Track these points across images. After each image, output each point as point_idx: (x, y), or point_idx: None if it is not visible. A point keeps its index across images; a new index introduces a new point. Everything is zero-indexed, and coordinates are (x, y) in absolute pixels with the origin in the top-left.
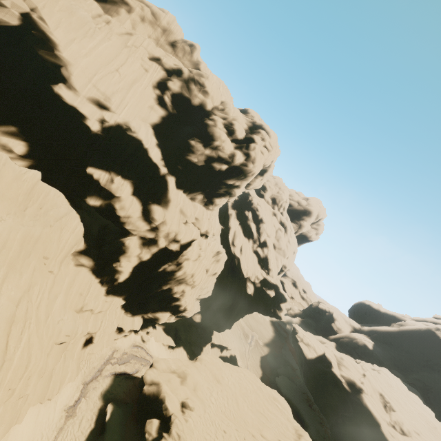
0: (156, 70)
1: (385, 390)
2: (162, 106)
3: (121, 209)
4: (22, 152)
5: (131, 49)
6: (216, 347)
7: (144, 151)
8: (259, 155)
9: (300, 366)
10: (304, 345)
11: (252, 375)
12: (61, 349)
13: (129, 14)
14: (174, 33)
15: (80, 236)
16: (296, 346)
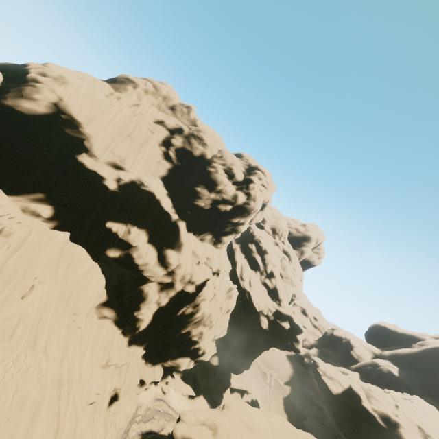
0: (161, 131)
1: (422, 421)
2: (168, 160)
3: (139, 258)
4: (49, 215)
5: (139, 117)
6: (235, 392)
7: (156, 202)
8: (258, 193)
9: (326, 404)
10: (327, 379)
11: (282, 419)
12: (92, 410)
13: (135, 89)
14: (173, 99)
15: (103, 288)
16: (319, 381)
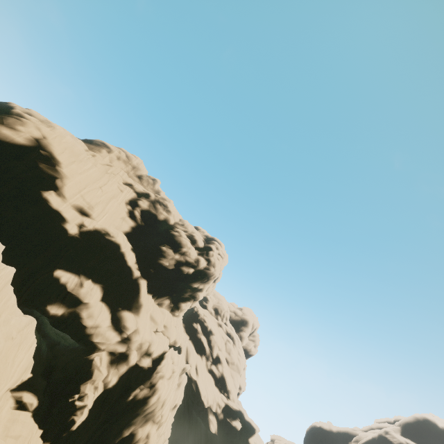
0: (129, 192)
1: None
2: (132, 218)
3: (89, 318)
4: None
5: (110, 175)
6: None
7: (120, 255)
8: (217, 260)
9: None
10: None
11: None
12: None
13: (108, 153)
14: (141, 170)
15: (31, 357)
16: None
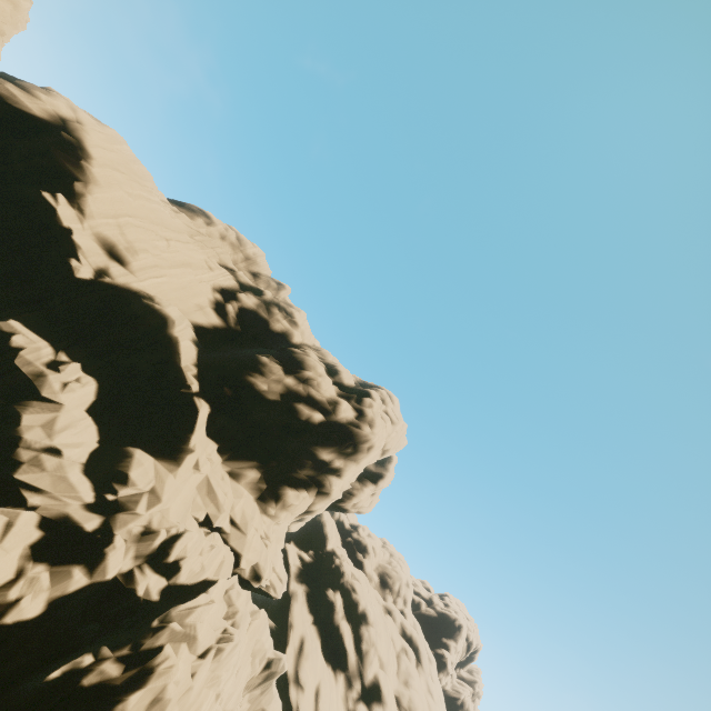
0: (226, 276)
1: None
2: (220, 315)
3: (33, 427)
4: None
5: (197, 242)
6: None
7: (163, 339)
8: (380, 418)
9: None
10: None
11: None
12: None
13: (207, 226)
14: (260, 266)
15: None
16: None
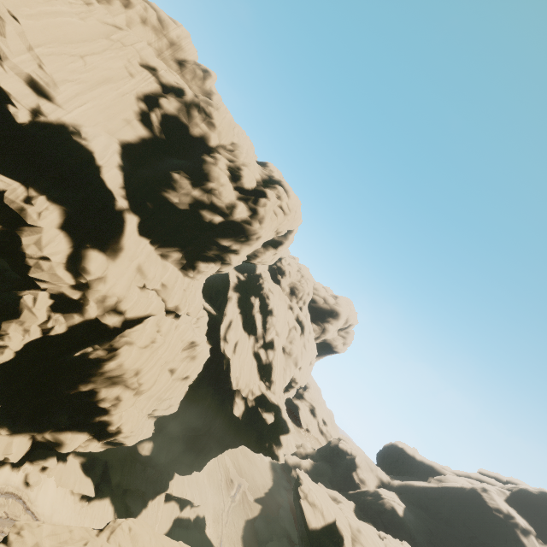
0: (147, 80)
1: None
2: (146, 125)
3: (29, 245)
4: None
5: (114, 44)
6: (173, 501)
7: (95, 170)
8: (270, 214)
9: (300, 539)
10: (308, 505)
11: None
12: None
13: (125, 8)
14: (185, 51)
15: None
16: (298, 506)
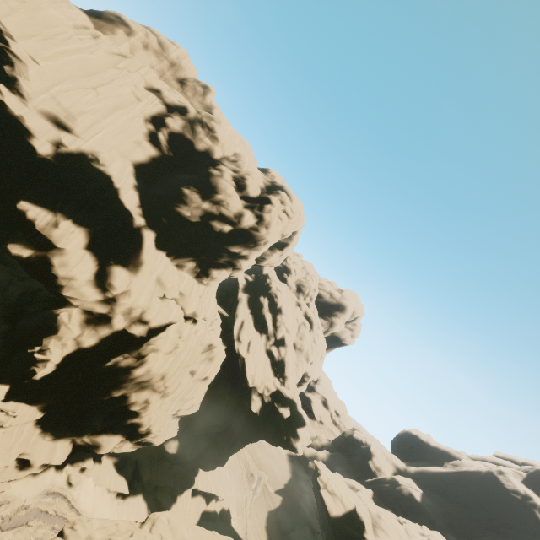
0: (153, 102)
1: None
2: (155, 144)
3: (61, 266)
4: None
5: (121, 72)
6: (199, 496)
7: (113, 192)
8: (276, 220)
9: (322, 527)
10: (327, 494)
11: None
12: None
13: (128, 36)
14: (185, 70)
15: None
16: (318, 496)
